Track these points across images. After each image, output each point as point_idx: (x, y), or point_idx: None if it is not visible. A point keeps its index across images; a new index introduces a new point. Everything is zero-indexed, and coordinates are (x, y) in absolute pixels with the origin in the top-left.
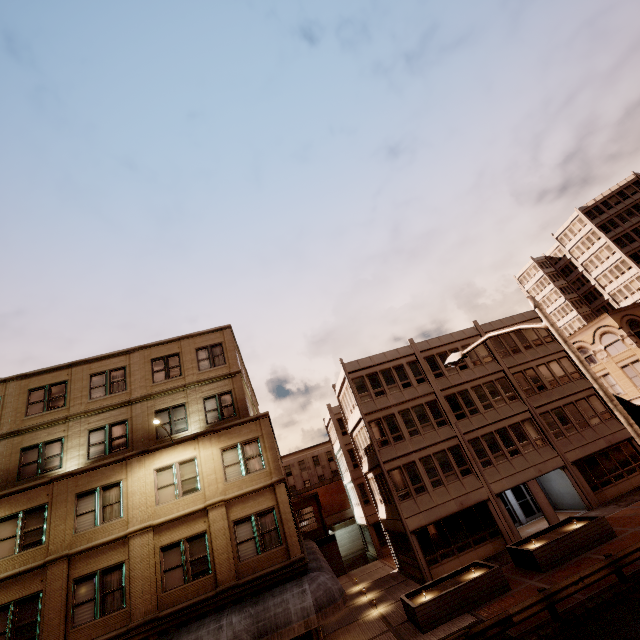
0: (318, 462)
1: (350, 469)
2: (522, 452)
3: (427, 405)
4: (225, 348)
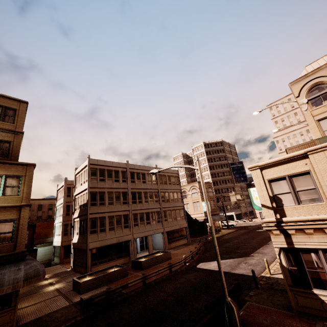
0: (41, 208)
1: (64, 215)
2: (151, 223)
3: (122, 193)
4: (17, 114)
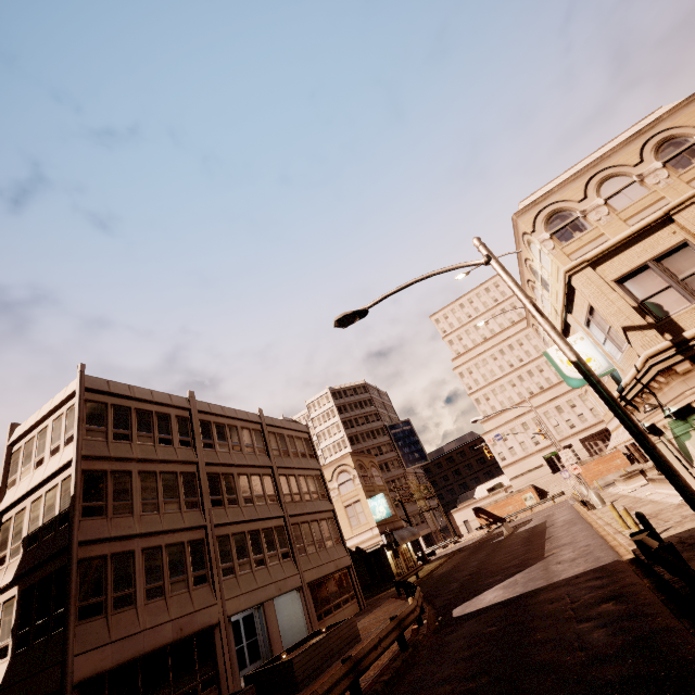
0: None
1: None
2: (268, 564)
3: (183, 476)
4: None
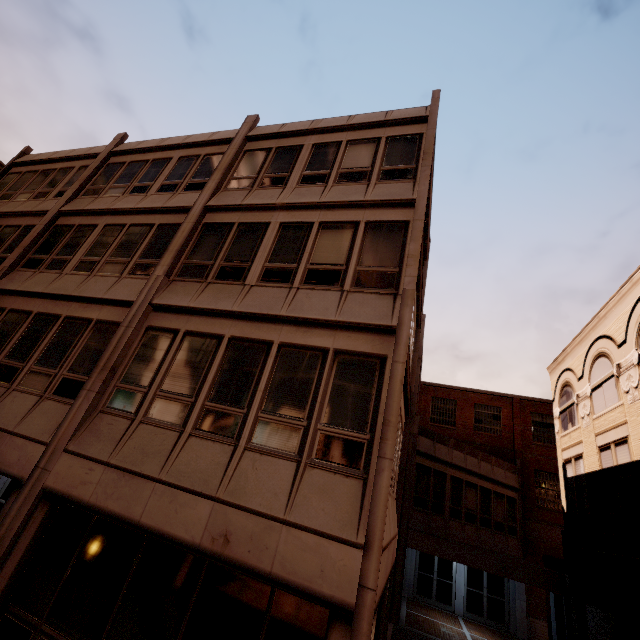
0: None
1: None
2: (16, 383)
3: (23, 229)
4: None
